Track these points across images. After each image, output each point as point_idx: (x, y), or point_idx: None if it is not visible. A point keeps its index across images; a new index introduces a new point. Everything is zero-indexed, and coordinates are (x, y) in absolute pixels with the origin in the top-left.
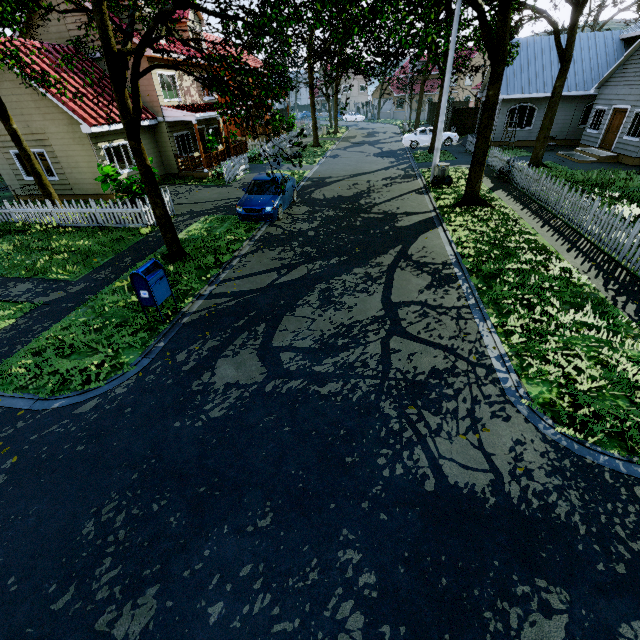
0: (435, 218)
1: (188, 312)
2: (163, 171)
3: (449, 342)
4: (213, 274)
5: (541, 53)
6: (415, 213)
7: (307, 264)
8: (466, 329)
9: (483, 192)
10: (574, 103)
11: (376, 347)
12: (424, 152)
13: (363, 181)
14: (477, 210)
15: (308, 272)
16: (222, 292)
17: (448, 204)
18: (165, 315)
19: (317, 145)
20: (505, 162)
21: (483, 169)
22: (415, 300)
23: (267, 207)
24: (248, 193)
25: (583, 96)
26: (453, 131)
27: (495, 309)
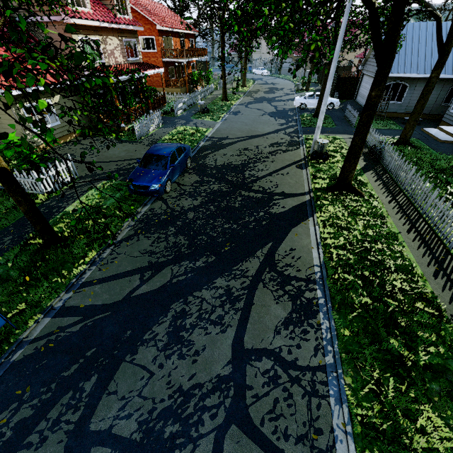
0: (308, 204)
1: (26, 340)
2: (87, 123)
3: (295, 450)
4: (78, 271)
5: (418, 37)
6: (291, 195)
7: (173, 265)
8: (318, 420)
9: (355, 173)
10: (441, 84)
11: (207, 449)
12: (310, 115)
13: (253, 146)
14: (348, 198)
15: (170, 279)
16: (75, 305)
17: (322, 185)
18: (0, 343)
19: (225, 99)
20: (377, 141)
21: (357, 161)
22: (269, 347)
23: (153, 184)
24: (141, 165)
25: (450, 79)
26: (336, 96)
27: (354, 378)
